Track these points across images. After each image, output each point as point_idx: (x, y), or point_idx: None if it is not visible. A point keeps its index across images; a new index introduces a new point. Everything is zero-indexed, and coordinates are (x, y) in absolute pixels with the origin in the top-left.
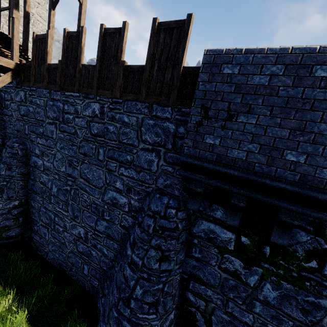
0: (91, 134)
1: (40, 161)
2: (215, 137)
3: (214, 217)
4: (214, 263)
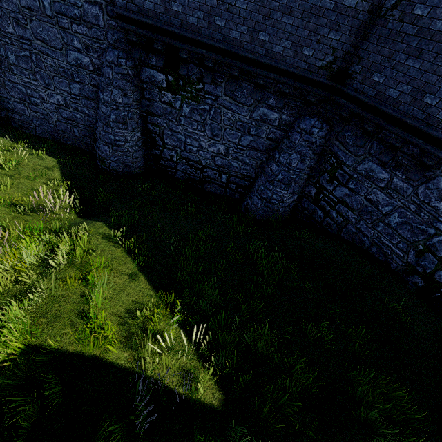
0: None
1: None
2: None
3: (151, 64)
4: (158, 100)
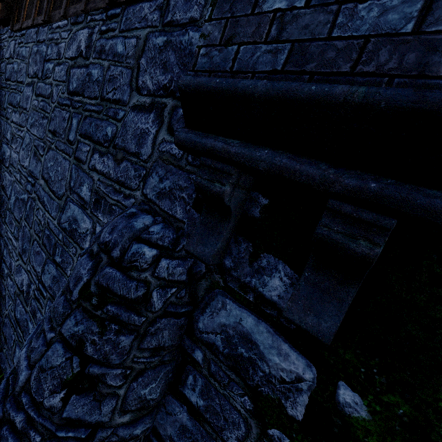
0: (68, 92)
1: (8, 151)
2: None
3: (259, 293)
4: None
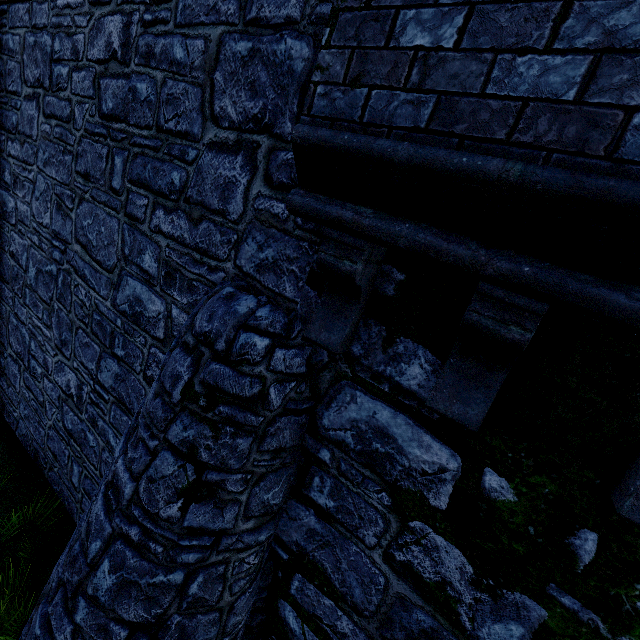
0: (101, 115)
1: (11, 201)
2: (443, 13)
3: (395, 383)
4: (372, 540)
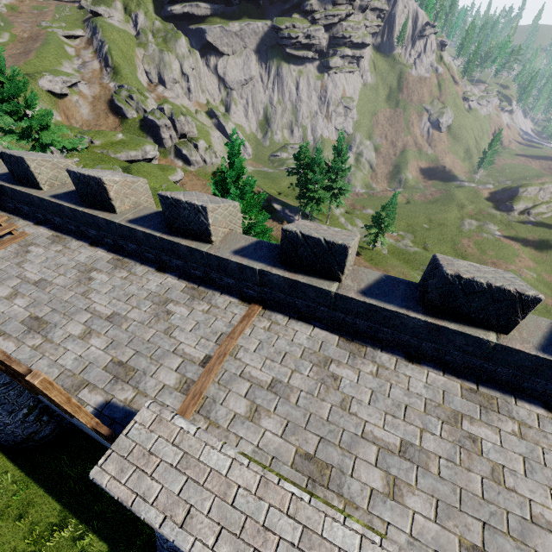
0: None
1: None
2: None
3: None
4: None
